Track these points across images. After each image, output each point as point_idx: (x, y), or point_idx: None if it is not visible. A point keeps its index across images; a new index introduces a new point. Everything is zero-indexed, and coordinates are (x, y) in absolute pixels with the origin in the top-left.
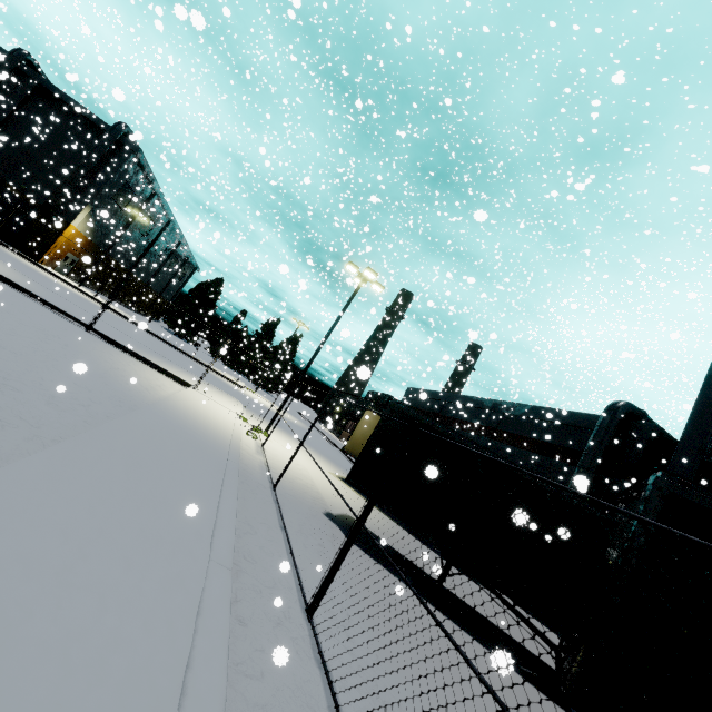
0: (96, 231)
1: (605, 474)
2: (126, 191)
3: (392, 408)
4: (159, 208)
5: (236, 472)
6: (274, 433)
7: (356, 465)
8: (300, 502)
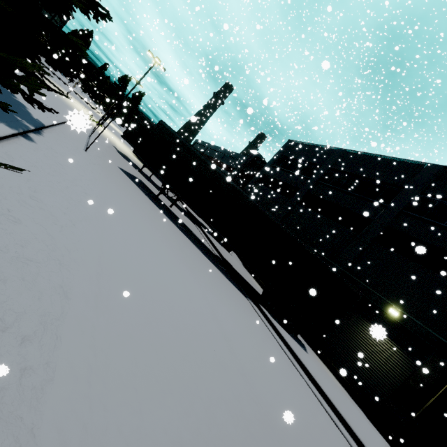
0: None
1: (241, 178)
2: None
3: (140, 115)
4: None
5: None
6: (107, 131)
7: (125, 132)
8: (103, 138)
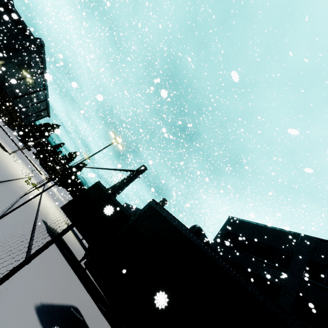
0: (0, 74)
1: None
2: (27, 65)
3: (96, 184)
4: (42, 81)
5: (3, 179)
6: (44, 193)
7: (69, 202)
8: (32, 209)
